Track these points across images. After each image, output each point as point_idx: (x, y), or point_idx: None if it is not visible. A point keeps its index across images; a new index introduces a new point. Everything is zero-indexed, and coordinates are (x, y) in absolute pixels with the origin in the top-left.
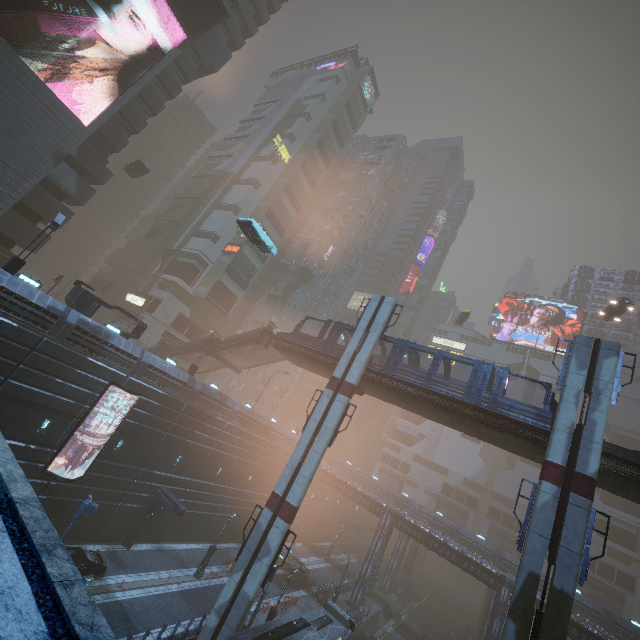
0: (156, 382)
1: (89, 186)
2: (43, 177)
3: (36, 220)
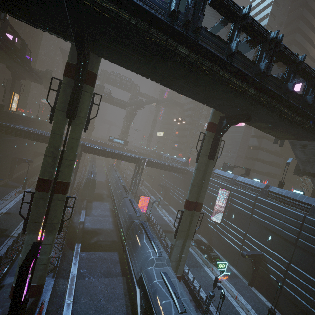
0: (241, 187)
1: (261, 139)
2: (239, 146)
3: (253, 159)
